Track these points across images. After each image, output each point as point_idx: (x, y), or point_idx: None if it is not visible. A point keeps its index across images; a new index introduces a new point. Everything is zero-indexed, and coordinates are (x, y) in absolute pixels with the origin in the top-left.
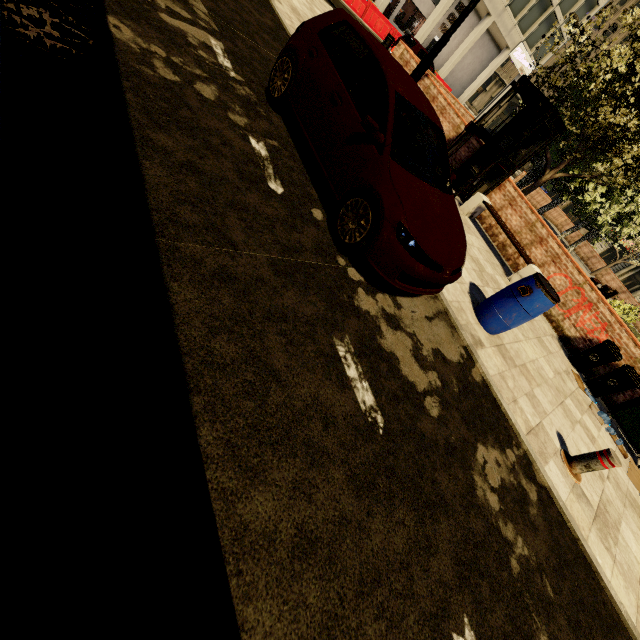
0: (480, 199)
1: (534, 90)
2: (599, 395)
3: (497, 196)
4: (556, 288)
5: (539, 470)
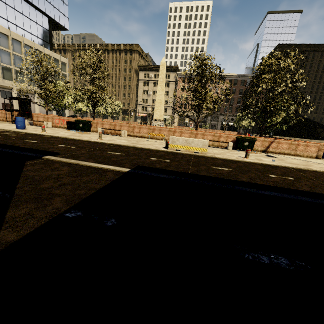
0: (27, 120)
1: (12, 97)
2: (75, 129)
3: (35, 118)
4: (58, 122)
5: (28, 132)
